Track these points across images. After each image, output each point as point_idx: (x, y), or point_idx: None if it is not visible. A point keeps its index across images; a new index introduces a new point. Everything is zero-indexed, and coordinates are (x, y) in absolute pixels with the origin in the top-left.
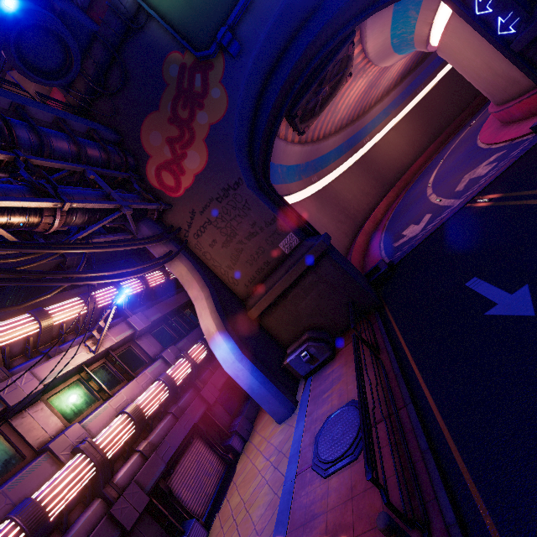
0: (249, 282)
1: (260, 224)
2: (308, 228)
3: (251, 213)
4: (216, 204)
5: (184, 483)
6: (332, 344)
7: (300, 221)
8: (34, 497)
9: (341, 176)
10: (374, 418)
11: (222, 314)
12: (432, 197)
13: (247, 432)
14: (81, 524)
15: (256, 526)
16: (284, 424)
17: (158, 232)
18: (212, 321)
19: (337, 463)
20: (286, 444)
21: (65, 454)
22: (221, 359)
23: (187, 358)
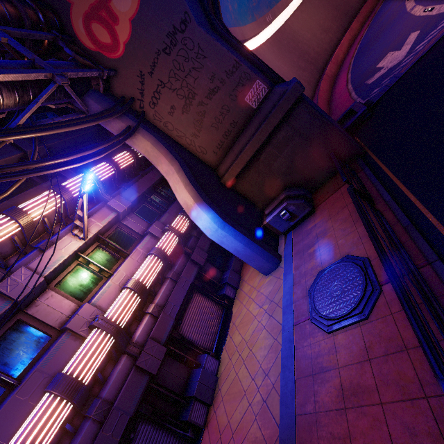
0: (217, 148)
1: (220, 75)
2: (274, 74)
3: (207, 62)
4: (164, 58)
5: (192, 328)
6: (311, 199)
7: (264, 66)
8: (65, 371)
9: (298, 10)
10: (408, 289)
11: (197, 185)
12: (416, 10)
13: (236, 282)
14: (116, 376)
15: (261, 365)
16: (271, 277)
17: (109, 106)
18: (188, 194)
19: (342, 321)
20: (277, 295)
21: (83, 330)
22: (203, 229)
23: (172, 231)
